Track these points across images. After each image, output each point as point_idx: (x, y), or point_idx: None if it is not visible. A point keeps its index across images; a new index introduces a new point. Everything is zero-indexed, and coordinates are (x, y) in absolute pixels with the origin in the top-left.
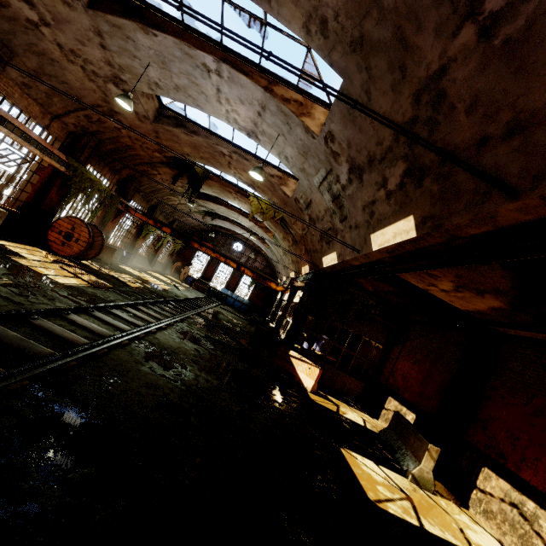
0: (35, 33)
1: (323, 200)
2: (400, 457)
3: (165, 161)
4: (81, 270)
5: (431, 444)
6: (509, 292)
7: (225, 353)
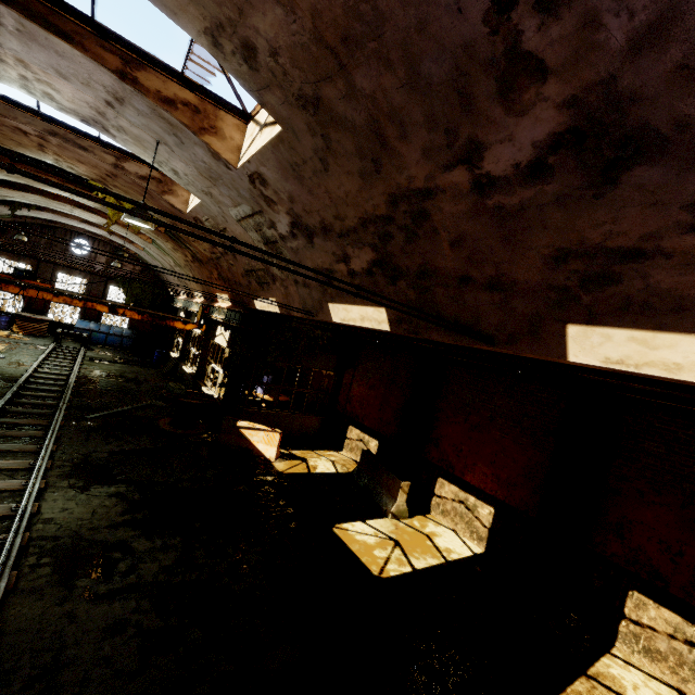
0: None
1: (248, 236)
2: (378, 498)
3: None
4: None
5: (403, 482)
6: None
7: (157, 469)
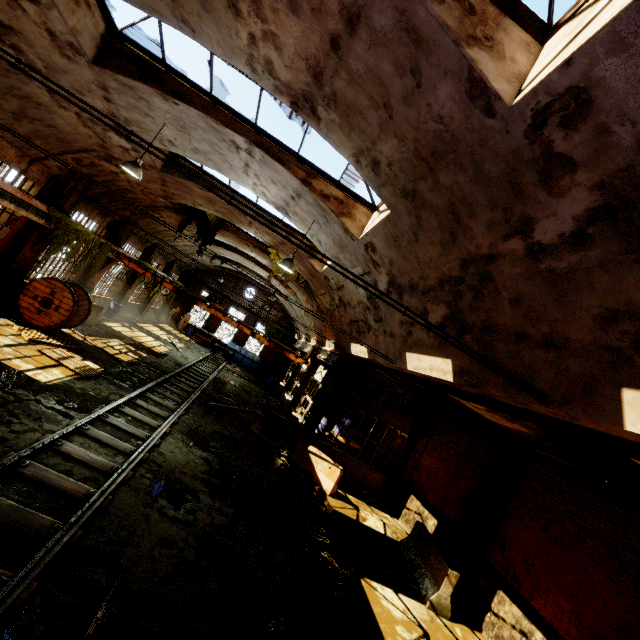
0: (19, 77)
1: (357, 292)
2: (419, 578)
3: (170, 206)
4: (64, 351)
5: (451, 570)
6: (537, 430)
7: (237, 456)
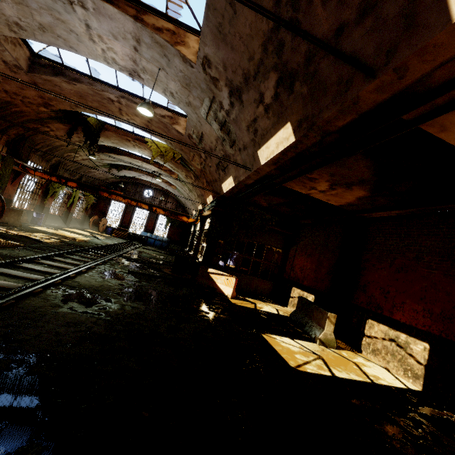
0: None
1: (212, 130)
2: (308, 329)
3: (54, 116)
4: None
5: (329, 313)
6: (370, 180)
7: (150, 282)
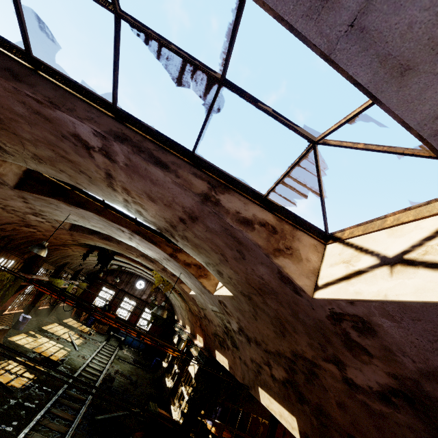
0: None
1: (217, 319)
2: None
3: (77, 244)
4: None
5: None
6: None
7: None
